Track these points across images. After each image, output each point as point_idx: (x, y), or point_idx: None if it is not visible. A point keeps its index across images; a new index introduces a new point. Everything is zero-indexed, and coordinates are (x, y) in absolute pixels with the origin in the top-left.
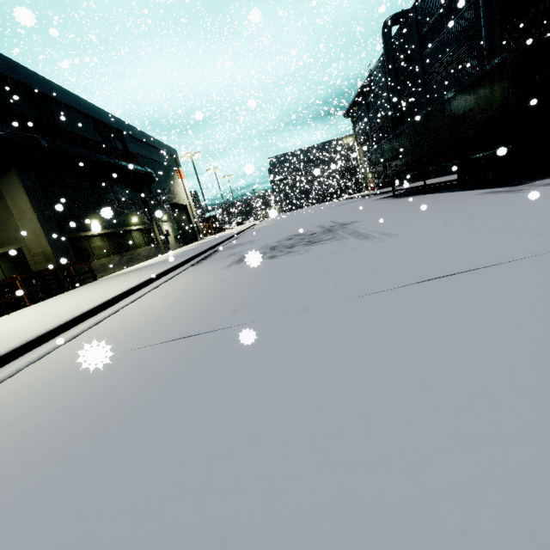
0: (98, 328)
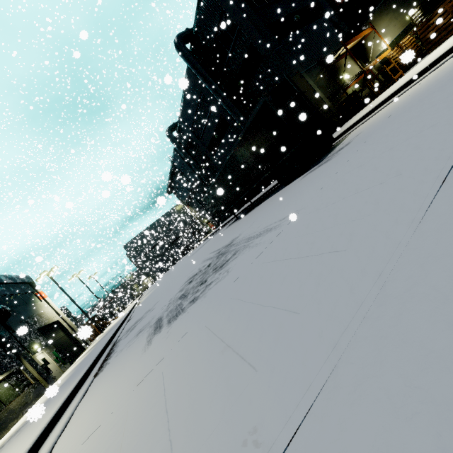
0: None
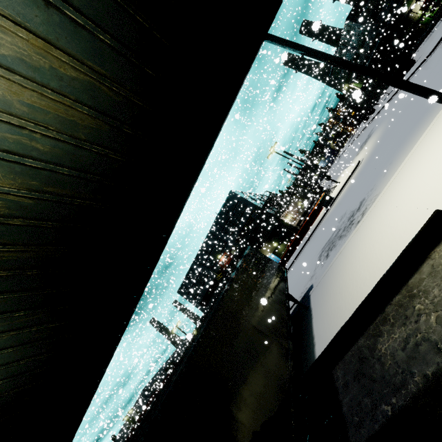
0: None
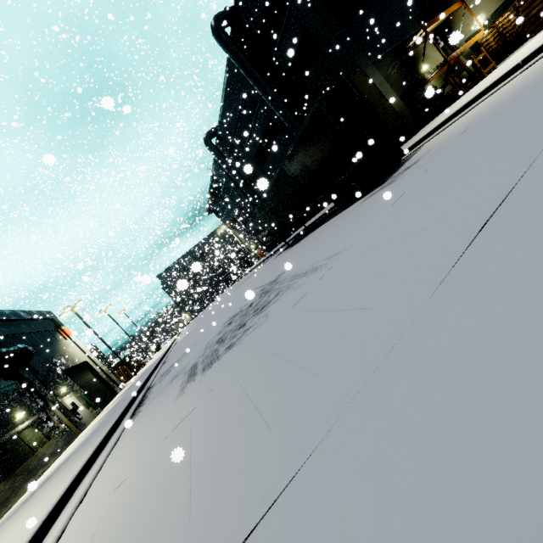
0: None
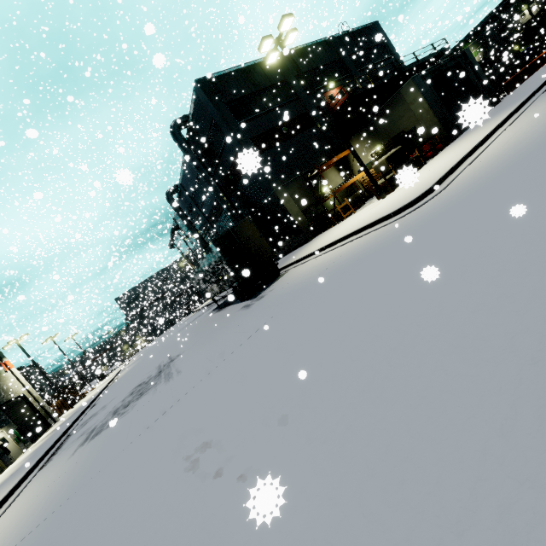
0: None
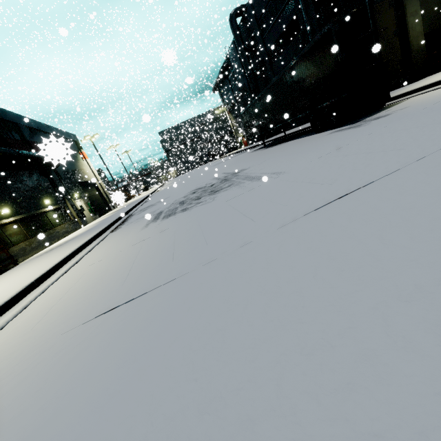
0: (24, 315)
